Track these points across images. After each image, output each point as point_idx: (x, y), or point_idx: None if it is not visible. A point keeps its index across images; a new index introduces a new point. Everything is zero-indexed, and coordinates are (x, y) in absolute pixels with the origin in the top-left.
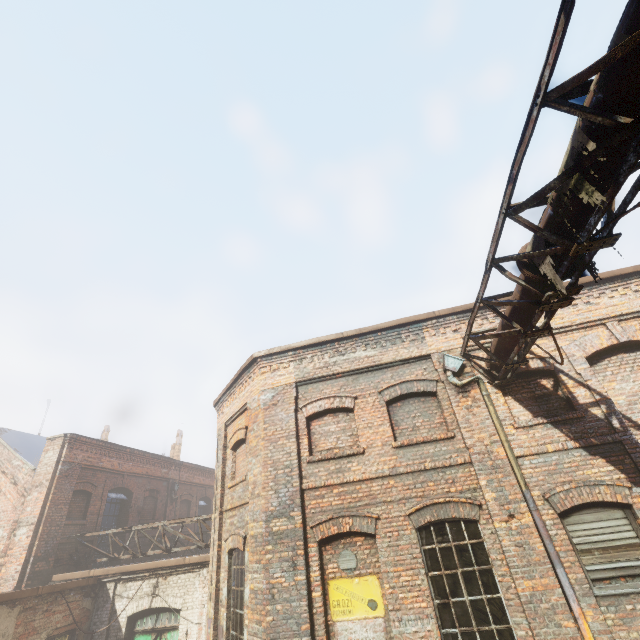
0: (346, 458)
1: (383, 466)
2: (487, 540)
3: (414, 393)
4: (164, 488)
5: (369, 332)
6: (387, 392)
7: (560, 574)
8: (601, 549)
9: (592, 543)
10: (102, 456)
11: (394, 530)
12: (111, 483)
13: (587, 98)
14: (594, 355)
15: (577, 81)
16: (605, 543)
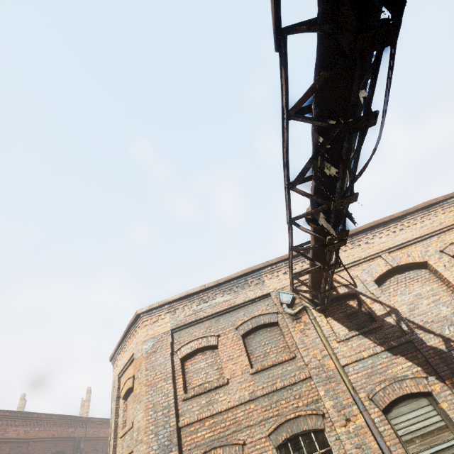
0: (214, 390)
1: (244, 392)
2: (333, 447)
3: (262, 325)
4: (70, 448)
5: (224, 282)
6: (242, 327)
7: None
8: (420, 437)
9: (412, 432)
10: (8, 426)
11: (258, 453)
12: (15, 453)
13: (312, 113)
14: (379, 278)
15: (301, 103)
16: (421, 430)
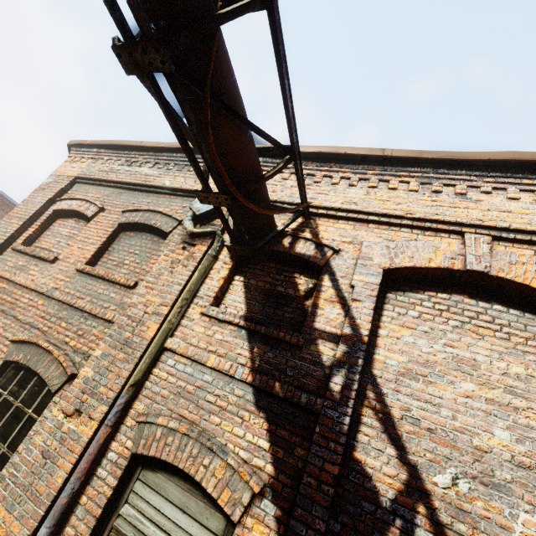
0: (38, 260)
1: (51, 283)
2: (37, 423)
3: (152, 228)
4: None
5: (168, 150)
6: (128, 214)
7: (37, 535)
8: None
9: (140, 533)
10: None
11: None
12: None
13: None
14: (413, 279)
15: None
16: None
